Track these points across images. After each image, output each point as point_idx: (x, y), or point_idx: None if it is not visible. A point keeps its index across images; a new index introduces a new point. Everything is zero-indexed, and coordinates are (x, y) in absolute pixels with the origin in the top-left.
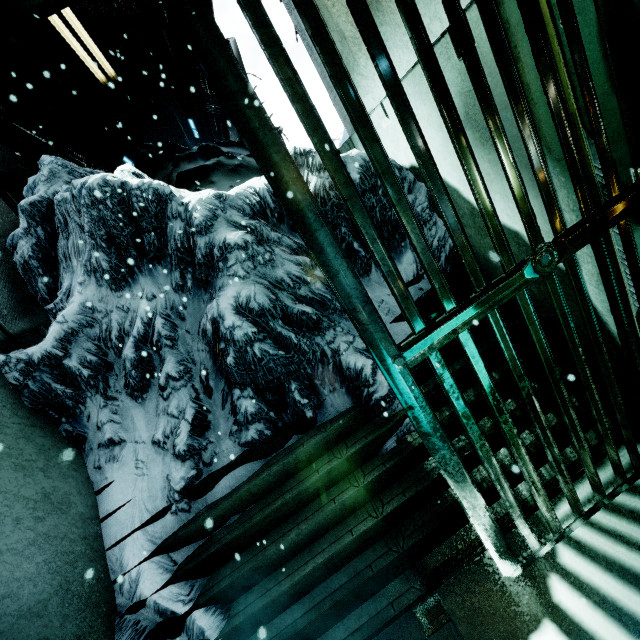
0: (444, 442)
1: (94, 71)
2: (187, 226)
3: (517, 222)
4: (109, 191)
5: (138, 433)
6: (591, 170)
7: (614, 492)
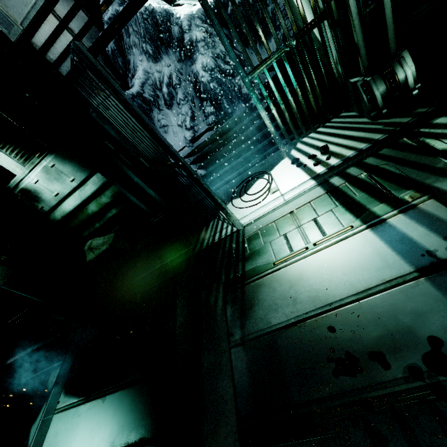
0: (260, 105)
1: None
2: (180, 29)
3: (309, 20)
4: (148, 13)
5: (172, 122)
6: (318, 2)
7: (317, 127)
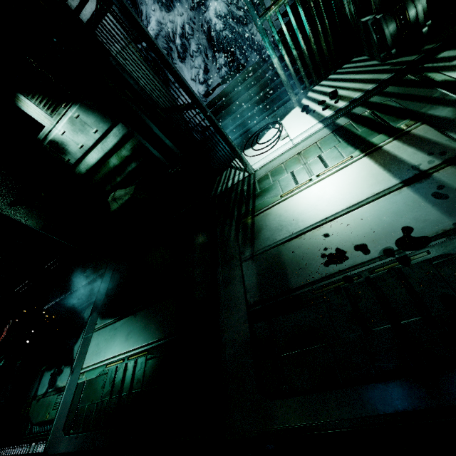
0: (272, 50)
1: None
2: None
3: None
4: None
5: (186, 77)
6: None
7: (328, 74)
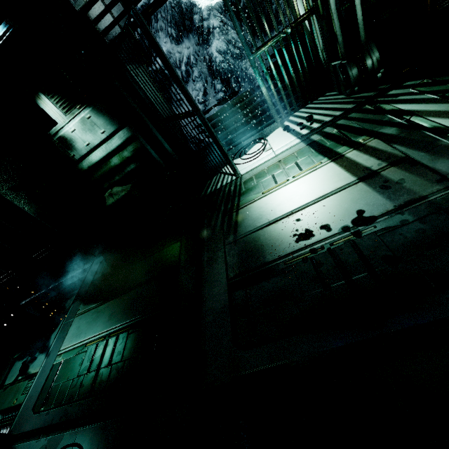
0: (261, 80)
1: None
2: (200, 18)
3: None
4: (175, 3)
5: None
6: (309, 1)
7: (306, 103)
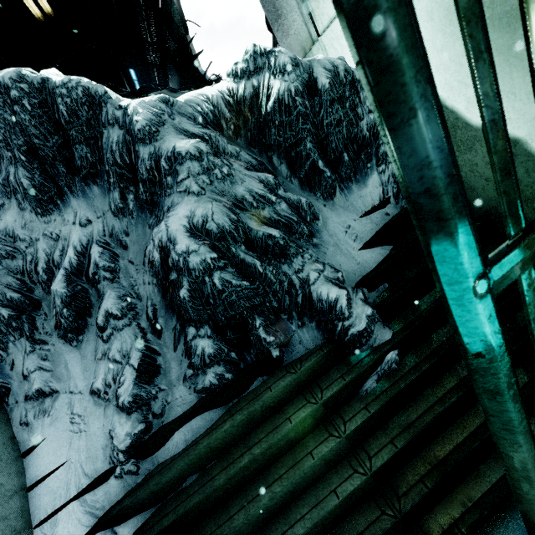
0: (516, 402)
1: (27, 3)
2: (126, 134)
3: (521, 126)
4: (26, 88)
5: (73, 382)
6: None
7: None
